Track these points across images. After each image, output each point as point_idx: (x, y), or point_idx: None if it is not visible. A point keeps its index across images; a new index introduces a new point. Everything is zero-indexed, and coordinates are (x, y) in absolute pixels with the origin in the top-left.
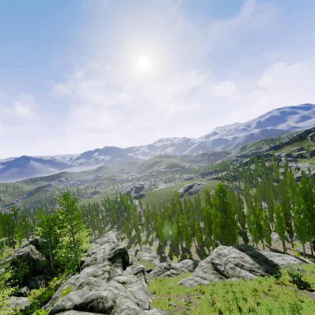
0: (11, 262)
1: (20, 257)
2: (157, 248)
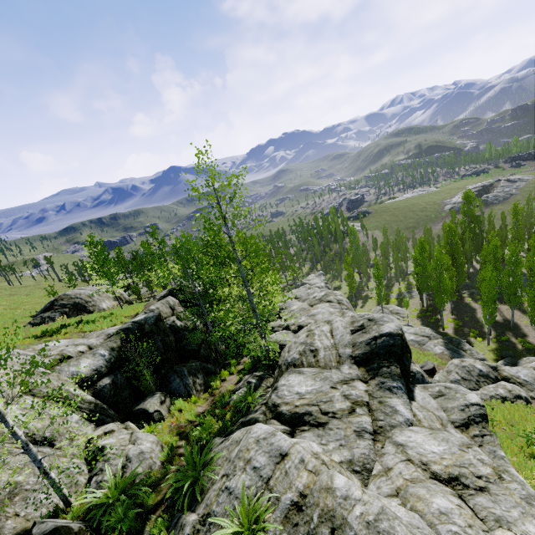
0: (122, 337)
1: (139, 327)
2: (419, 315)
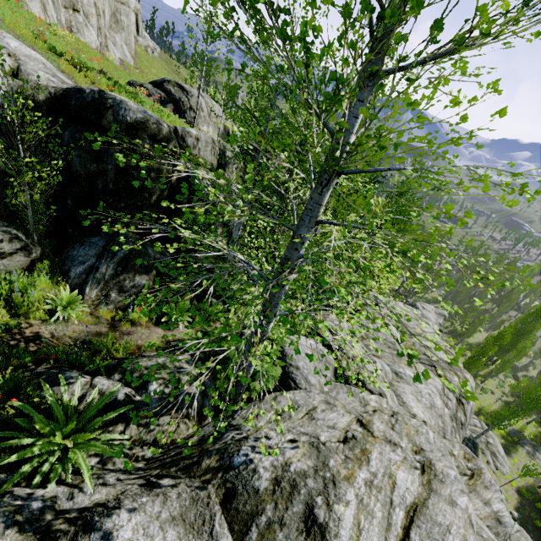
0: (59, 94)
1: (95, 104)
2: (524, 492)
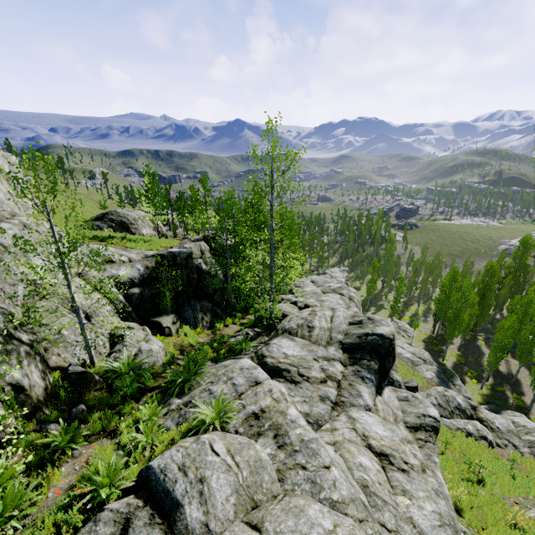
0: (157, 260)
1: (172, 257)
2: (426, 340)
